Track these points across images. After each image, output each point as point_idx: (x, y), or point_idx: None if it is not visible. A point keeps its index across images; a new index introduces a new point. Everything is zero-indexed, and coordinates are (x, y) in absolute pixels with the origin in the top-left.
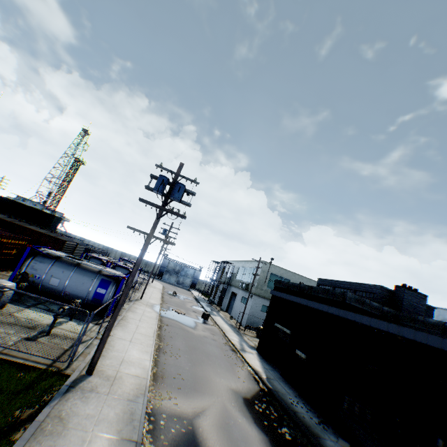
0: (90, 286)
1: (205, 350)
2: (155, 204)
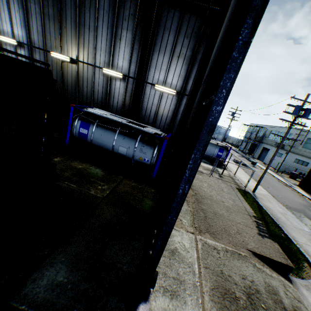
0: (214, 151)
1: (274, 185)
2: (289, 121)
